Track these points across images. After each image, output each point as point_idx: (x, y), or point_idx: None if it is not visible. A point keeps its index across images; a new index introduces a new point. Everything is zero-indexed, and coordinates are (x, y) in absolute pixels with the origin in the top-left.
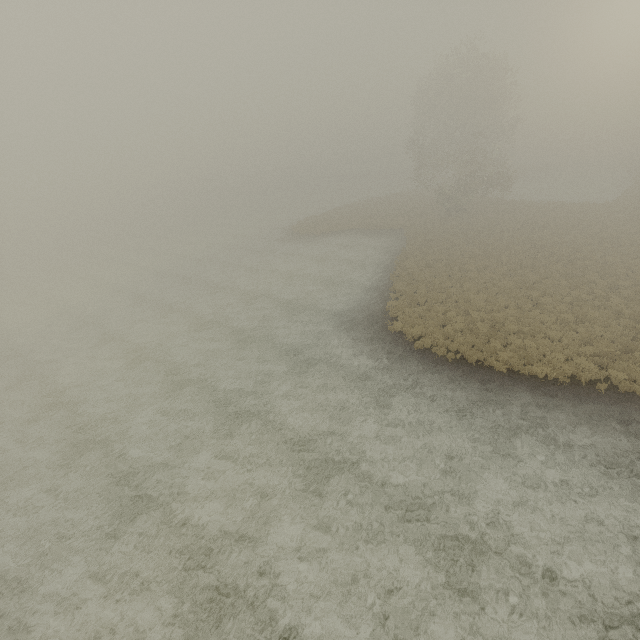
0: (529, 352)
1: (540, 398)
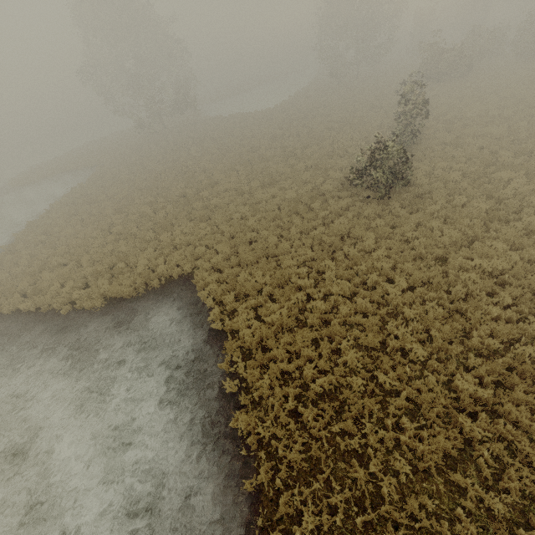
0: (42, 286)
1: (12, 335)
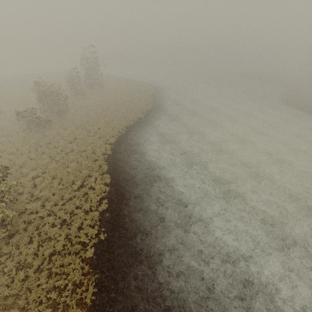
0: None
1: None
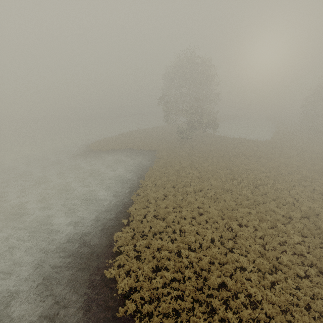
0: None
1: None
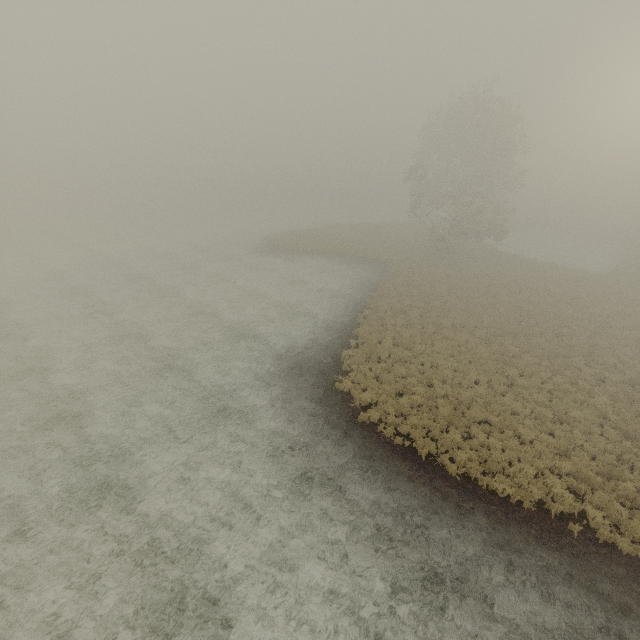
0: (493, 455)
1: (496, 530)
